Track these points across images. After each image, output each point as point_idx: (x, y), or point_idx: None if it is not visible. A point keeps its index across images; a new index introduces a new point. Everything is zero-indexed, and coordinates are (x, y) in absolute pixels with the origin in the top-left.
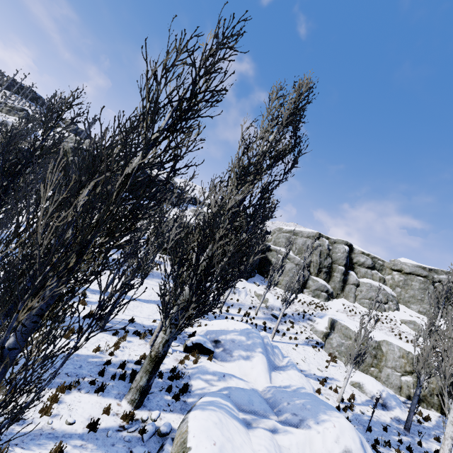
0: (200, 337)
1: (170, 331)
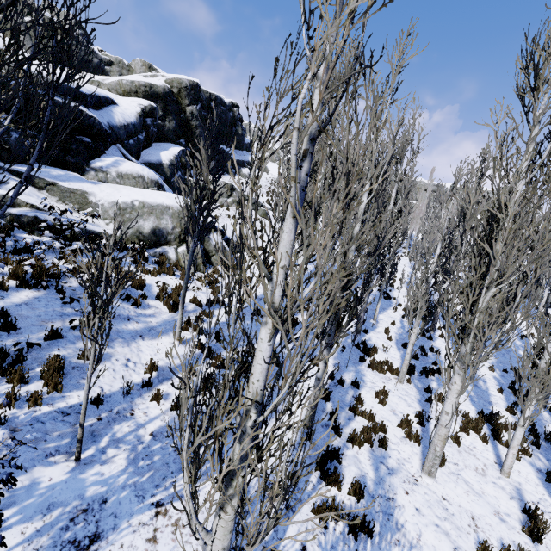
0: None
1: None
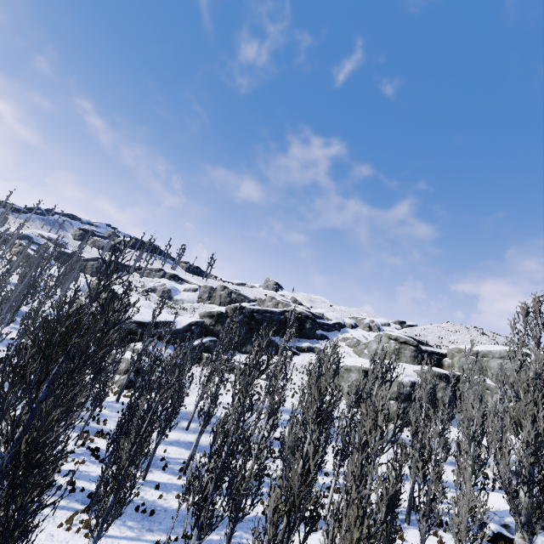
0: (493, 523)
1: (529, 538)
